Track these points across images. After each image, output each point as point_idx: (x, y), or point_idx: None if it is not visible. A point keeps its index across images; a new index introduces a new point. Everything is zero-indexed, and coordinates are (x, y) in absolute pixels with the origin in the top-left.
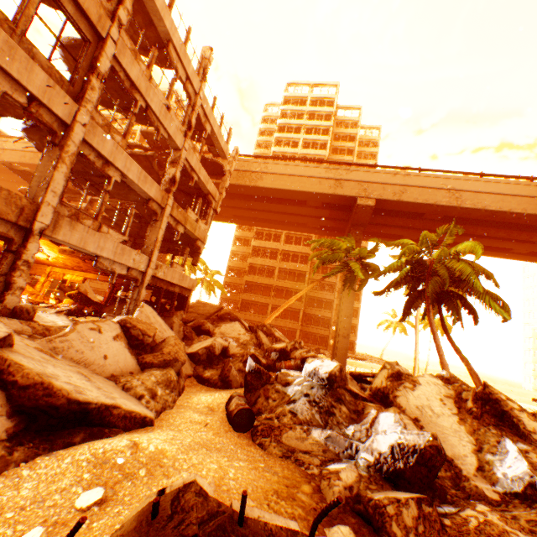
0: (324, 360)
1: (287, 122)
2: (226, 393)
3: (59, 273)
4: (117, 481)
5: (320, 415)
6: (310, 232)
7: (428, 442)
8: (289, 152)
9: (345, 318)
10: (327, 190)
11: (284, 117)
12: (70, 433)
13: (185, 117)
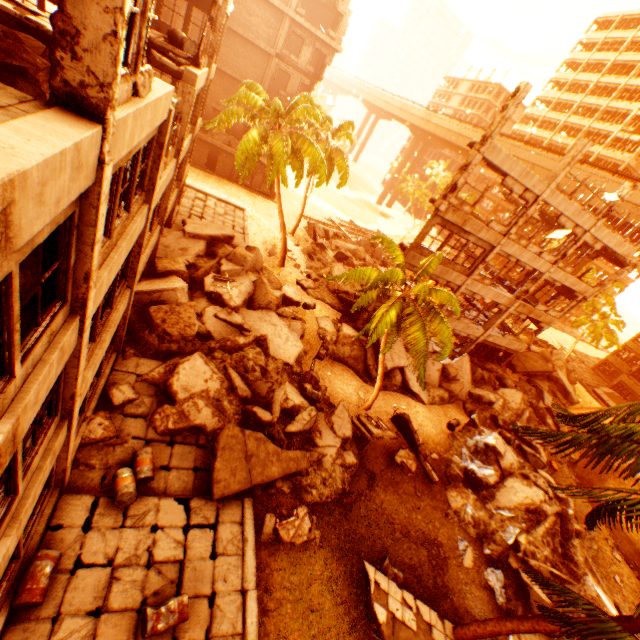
0: (493, 439)
1: None
2: (461, 417)
3: None
4: (408, 409)
5: (473, 450)
6: None
7: (479, 476)
8: None
9: None
10: None
11: None
12: (407, 393)
13: (562, 249)
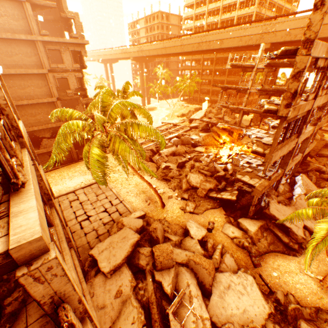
0: None
1: None
2: None
3: (240, 131)
4: None
5: None
6: None
7: None
8: None
9: None
10: None
11: None
12: None
13: None
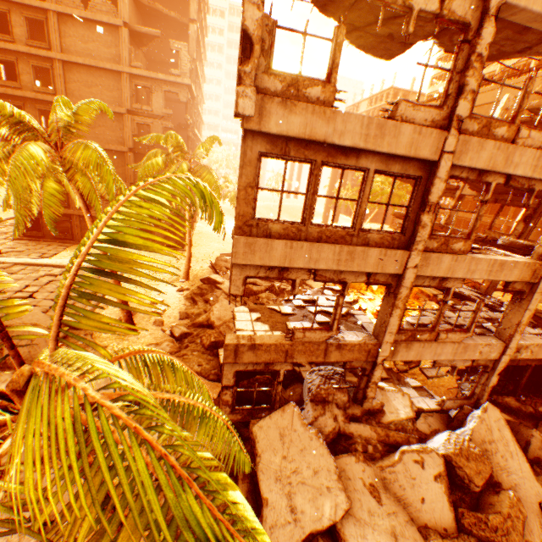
0: None
1: None
2: None
3: None
4: None
5: None
6: None
7: None
8: None
9: None
10: None
11: None
12: None
13: None
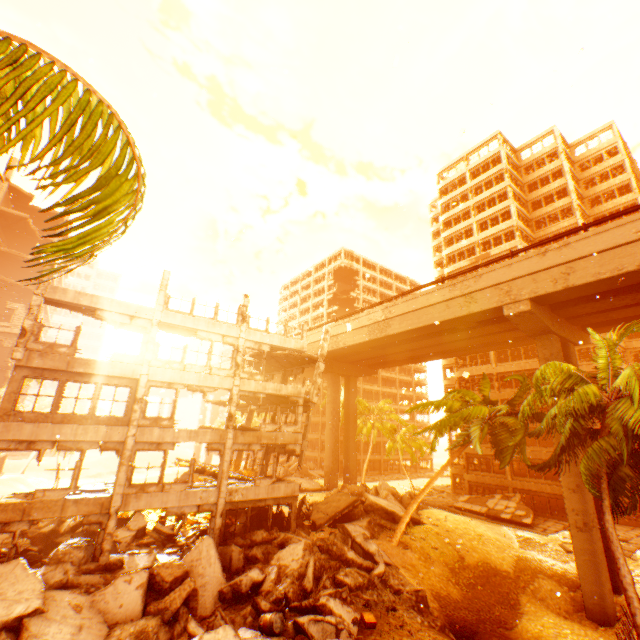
0: (197, 636)
1: (450, 214)
2: None
3: None
4: None
5: None
6: (508, 346)
7: None
8: (464, 245)
9: (568, 492)
10: (459, 311)
11: (449, 208)
12: None
13: (232, 361)
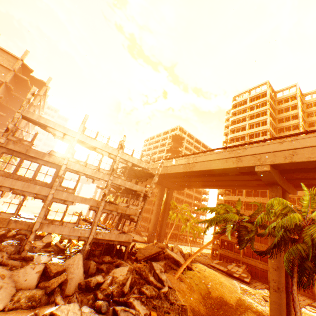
0: (57, 306)
1: (235, 117)
2: None
3: None
4: None
5: None
6: (253, 188)
7: None
8: (240, 134)
9: (272, 269)
10: (231, 165)
11: (235, 115)
12: None
13: (111, 167)
